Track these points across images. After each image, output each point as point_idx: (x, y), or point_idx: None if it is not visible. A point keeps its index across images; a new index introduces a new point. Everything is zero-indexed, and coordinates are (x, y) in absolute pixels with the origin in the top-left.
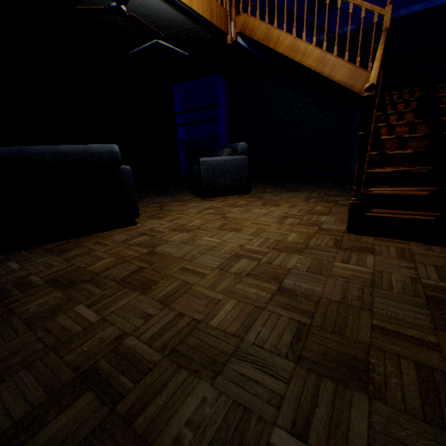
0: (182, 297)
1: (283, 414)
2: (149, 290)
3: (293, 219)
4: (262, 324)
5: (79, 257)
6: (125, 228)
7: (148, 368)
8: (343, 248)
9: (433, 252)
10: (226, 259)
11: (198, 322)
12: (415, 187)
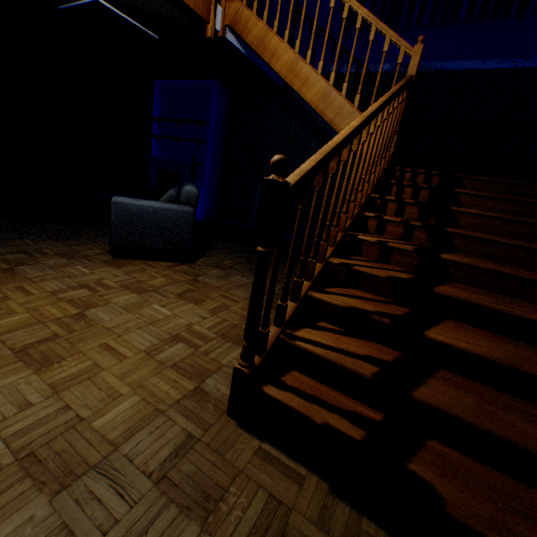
0: None
1: None
2: None
3: (181, 348)
4: None
5: None
6: None
7: None
8: (168, 481)
9: (325, 535)
10: None
11: None
12: (373, 341)
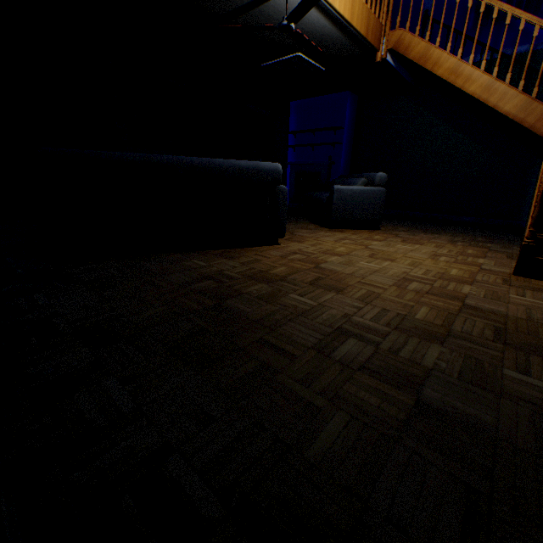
0: (377, 300)
1: (506, 365)
2: (343, 292)
3: (446, 258)
4: (461, 323)
5: (252, 263)
6: (271, 246)
7: (385, 333)
8: (513, 286)
9: None
10: (397, 280)
11: (405, 315)
12: None
